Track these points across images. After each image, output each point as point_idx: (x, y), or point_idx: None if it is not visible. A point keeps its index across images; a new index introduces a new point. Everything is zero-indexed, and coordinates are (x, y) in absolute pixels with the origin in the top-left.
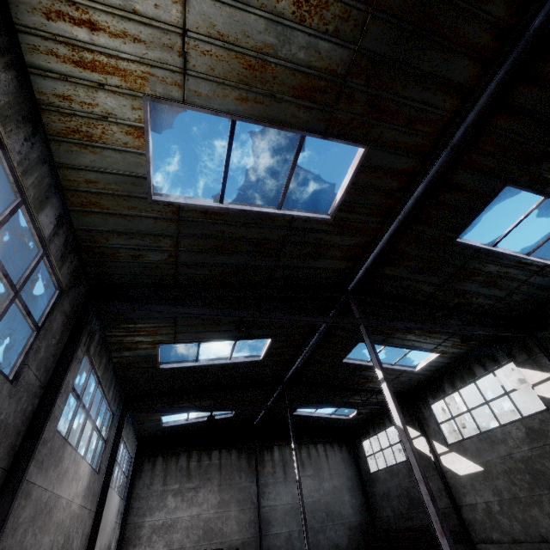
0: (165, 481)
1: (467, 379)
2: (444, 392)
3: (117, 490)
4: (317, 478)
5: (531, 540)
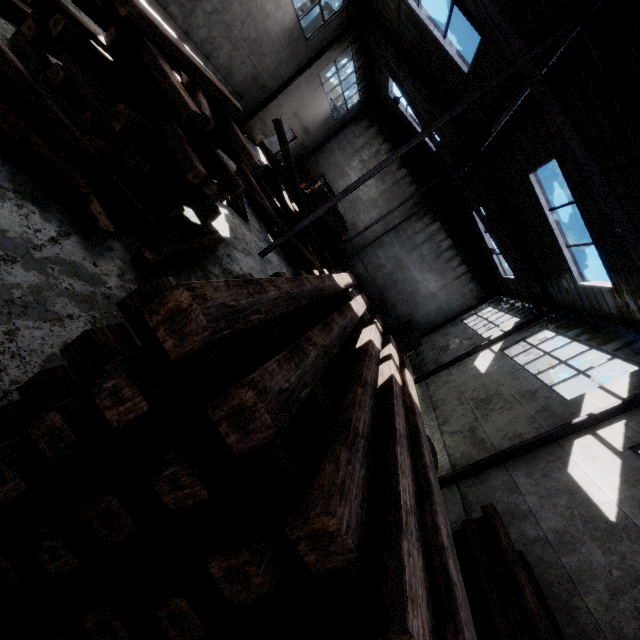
0: (364, 146)
1: (594, 341)
2: (567, 332)
3: (331, 102)
4: (434, 275)
5: (433, 403)
